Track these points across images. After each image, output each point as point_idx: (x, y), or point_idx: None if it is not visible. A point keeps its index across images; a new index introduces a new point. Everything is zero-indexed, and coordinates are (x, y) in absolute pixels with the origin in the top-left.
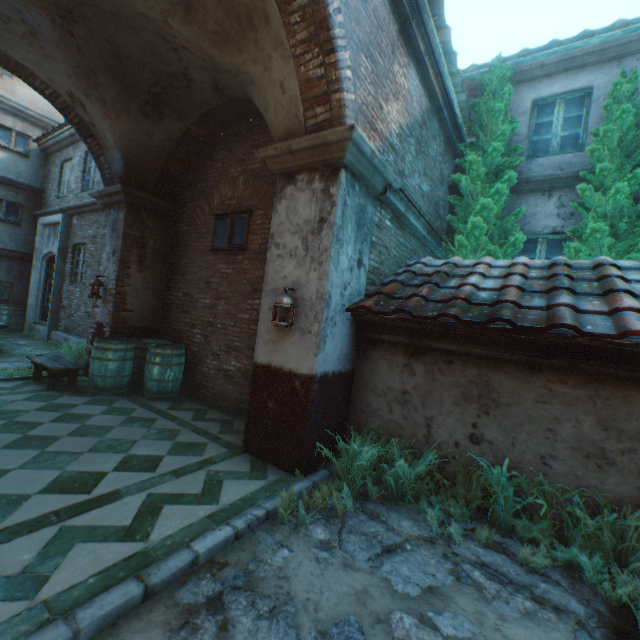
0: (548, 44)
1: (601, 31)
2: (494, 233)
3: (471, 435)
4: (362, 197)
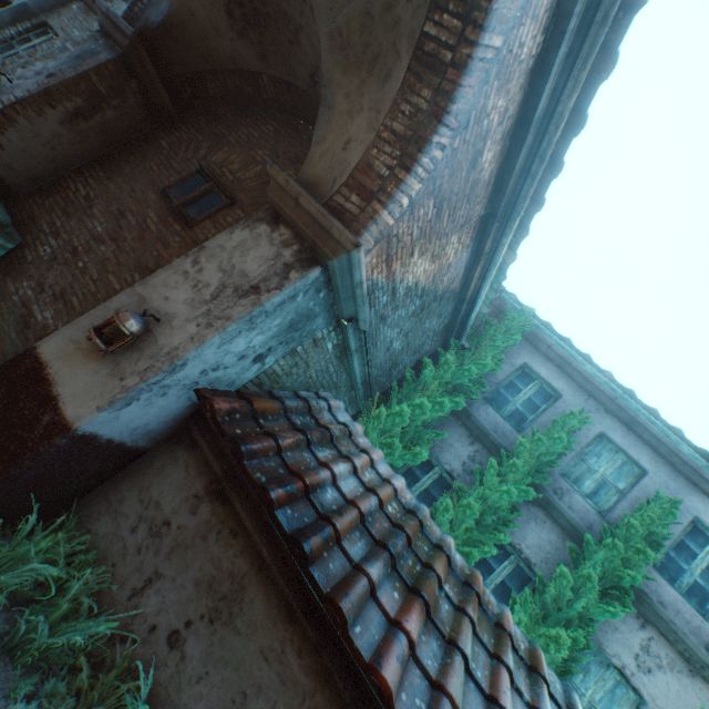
0: (565, 338)
1: (596, 367)
2: (410, 433)
3: (176, 631)
4: (321, 306)
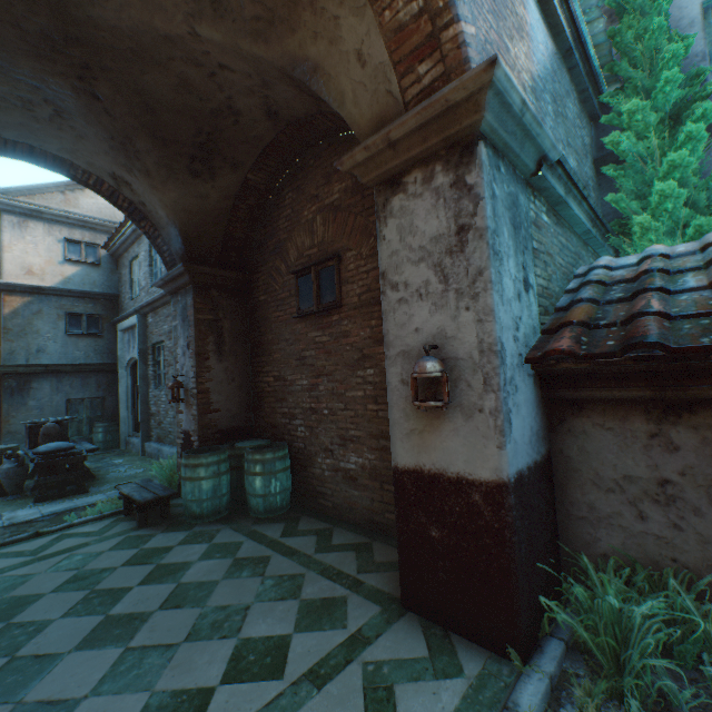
0: None
1: None
2: (698, 199)
3: None
4: (510, 183)
